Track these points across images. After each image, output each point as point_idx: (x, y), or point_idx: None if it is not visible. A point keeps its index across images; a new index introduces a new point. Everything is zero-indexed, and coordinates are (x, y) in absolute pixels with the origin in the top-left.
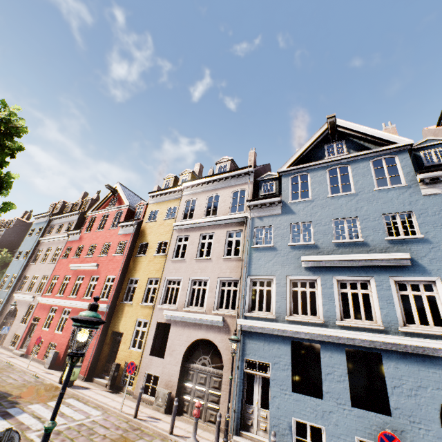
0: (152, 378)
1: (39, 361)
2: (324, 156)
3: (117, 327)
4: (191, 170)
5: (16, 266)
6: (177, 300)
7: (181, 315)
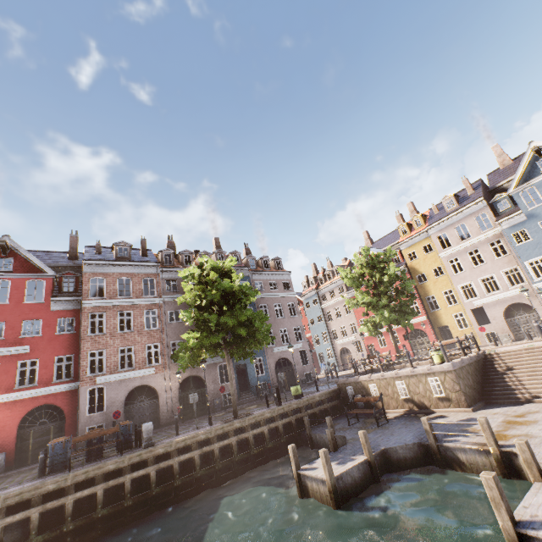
0: (489, 334)
1: None
2: (539, 170)
3: (440, 324)
4: (419, 214)
5: (318, 328)
6: (477, 293)
7: (487, 299)
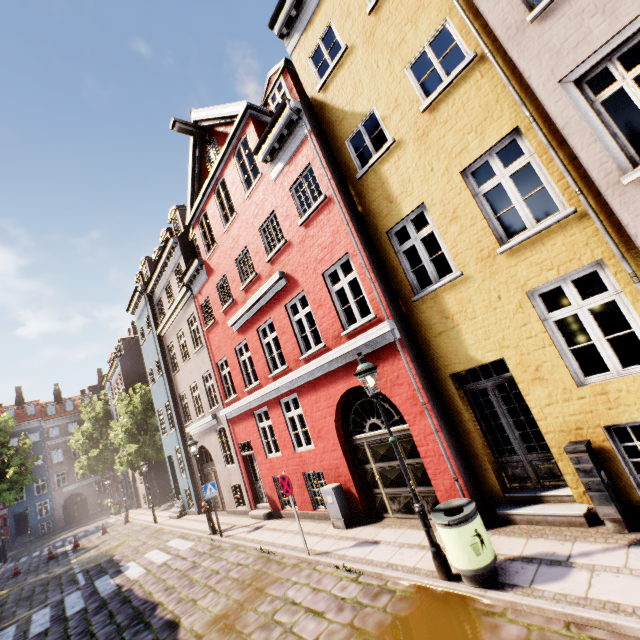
0: None
1: (308, 517)
2: None
3: (462, 359)
4: None
5: (159, 393)
6: None
7: None
